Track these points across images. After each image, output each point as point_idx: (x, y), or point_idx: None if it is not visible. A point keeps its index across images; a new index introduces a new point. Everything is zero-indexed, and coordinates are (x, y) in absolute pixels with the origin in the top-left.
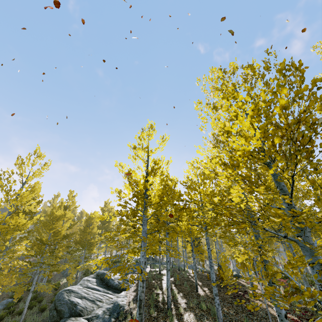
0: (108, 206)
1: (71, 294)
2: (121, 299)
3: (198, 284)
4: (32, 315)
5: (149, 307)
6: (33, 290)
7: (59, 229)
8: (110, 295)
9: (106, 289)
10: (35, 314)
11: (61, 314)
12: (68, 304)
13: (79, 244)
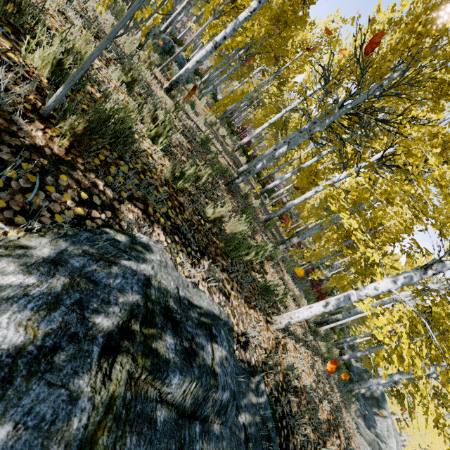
0: None
1: None
2: None
3: None
4: None
5: None
6: None
7: None
8: None
9: None
10: None
11: None
12: None
13: None
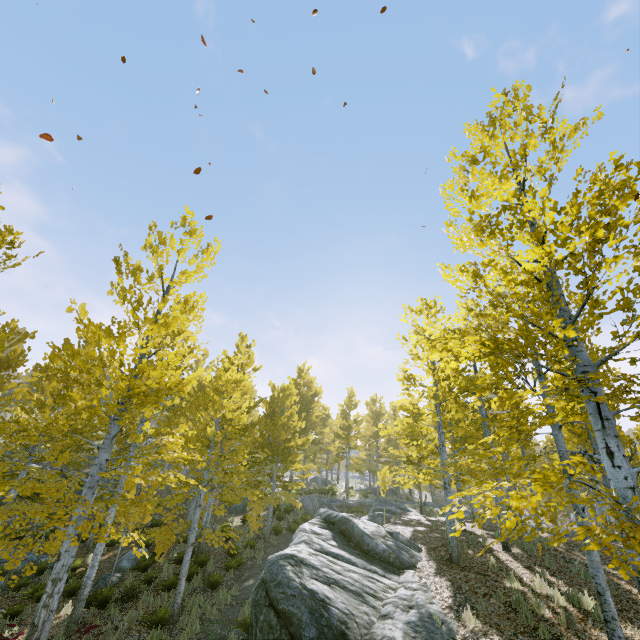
0: (307, 376)
1: (301, 570)
2: (423, 596)
3: (616, 576)
4: (196, 596)
5: (536, 639)
6: (180, 535)
7: (227, 414)
8: (383, 579)
9: (365, 559)
10: (201, 595)
11: (292, 624)
12: (306, 600)
13: (267, 449)
